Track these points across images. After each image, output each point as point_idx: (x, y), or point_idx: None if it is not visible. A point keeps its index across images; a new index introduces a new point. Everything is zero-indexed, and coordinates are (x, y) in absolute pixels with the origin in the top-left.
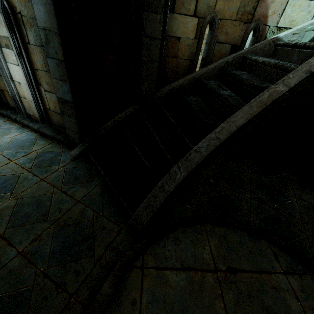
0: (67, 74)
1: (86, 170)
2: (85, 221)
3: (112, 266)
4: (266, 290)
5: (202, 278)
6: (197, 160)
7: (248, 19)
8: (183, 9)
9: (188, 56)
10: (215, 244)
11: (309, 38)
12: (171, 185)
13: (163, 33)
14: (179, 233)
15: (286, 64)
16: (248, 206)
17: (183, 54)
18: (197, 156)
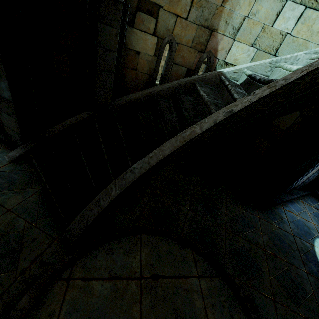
0: (5, 71)
1: (25, 175)
2: (13, 232)
3: (36, 279)
4: (179, 292)
5: (126, 285)
6: (130, 180)
7: (202, 49)
8: (143, 26)
9: (147, 70)
10: (146, 253)
11: (242, 80)
12: (106, 200)
13: (120, 46)
14: (114, 244)
15: (212, 105)
16: (184, 217)
17: (142, 68)
18: (131, 177)
